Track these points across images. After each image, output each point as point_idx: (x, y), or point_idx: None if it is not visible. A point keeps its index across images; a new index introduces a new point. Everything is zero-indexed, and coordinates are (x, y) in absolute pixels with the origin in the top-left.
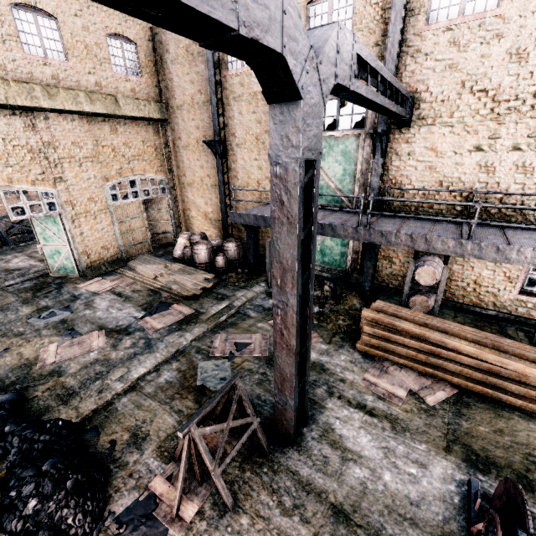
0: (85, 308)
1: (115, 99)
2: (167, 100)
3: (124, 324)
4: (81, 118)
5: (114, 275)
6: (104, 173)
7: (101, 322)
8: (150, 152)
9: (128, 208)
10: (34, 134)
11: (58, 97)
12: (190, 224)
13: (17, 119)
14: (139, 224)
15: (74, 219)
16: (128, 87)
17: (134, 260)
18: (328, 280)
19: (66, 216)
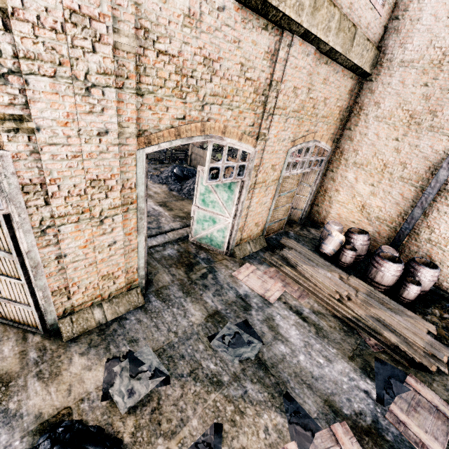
0: (274, 336)
1: (354, 33)
2: (386, 48)
3: (364, 412)
4: (314, 53)
5: (266, 265)
6: (294, 134)
7: (323, 391)
8: (334, 114)
9: (290, 179)
10: (269, 65)
11: (318, 13)
12: (328, 207)
13: (264, 36)
14: (288, 199)
15: (250, 188)
16: (367, 19)
17: (290, 251)
18: None
19: (247, 184)
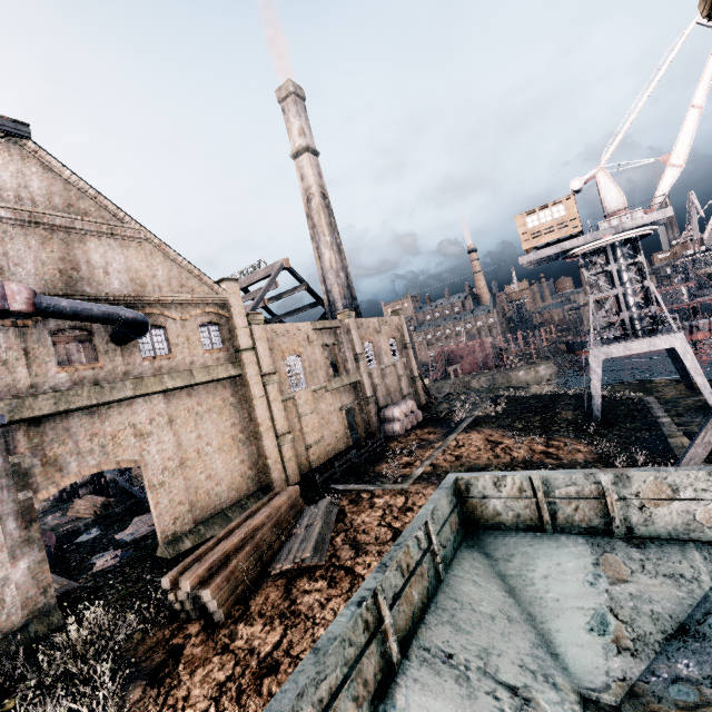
0: None
1: None
2: None
3: None
4: None
5: None
6: None
7: None
8: None
9: None
10: None
11: None
12: None
13: None
14: None
15: None
16: None
17: None
18: (96, 492)
19: None
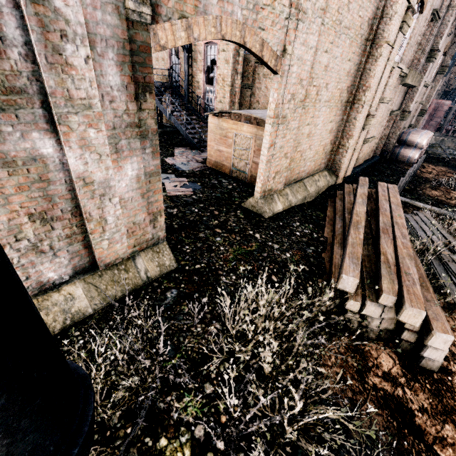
0: None
1: None
2: None
3: None
4: None
5: None
6: None
7: None
8: None
9: None
10: None
11: None
12: None
13: None
14: None
15: None
16: None
17: None
18: None
19: None
